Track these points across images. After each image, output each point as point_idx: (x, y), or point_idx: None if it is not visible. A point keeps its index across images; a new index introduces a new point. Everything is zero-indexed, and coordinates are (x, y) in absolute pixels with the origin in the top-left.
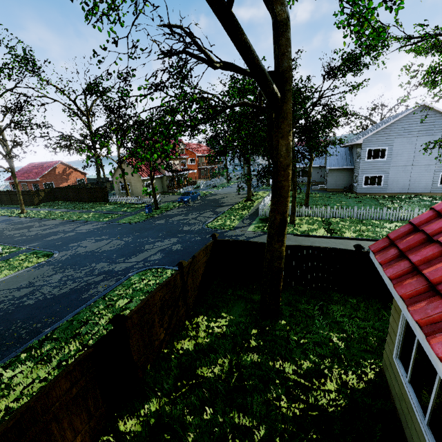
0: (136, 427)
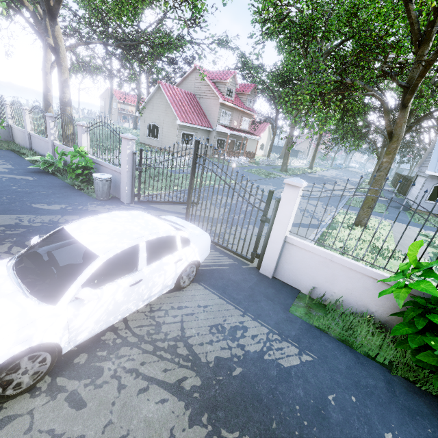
0: None
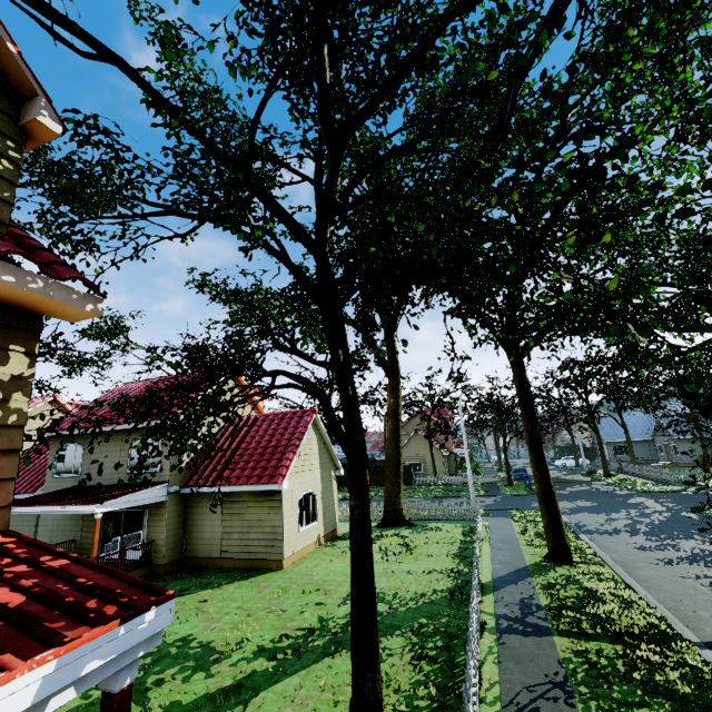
0: None
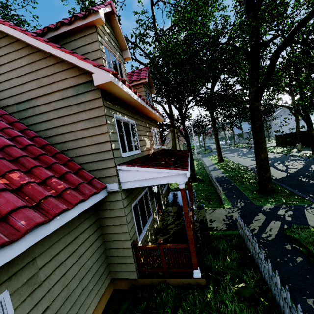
0: None
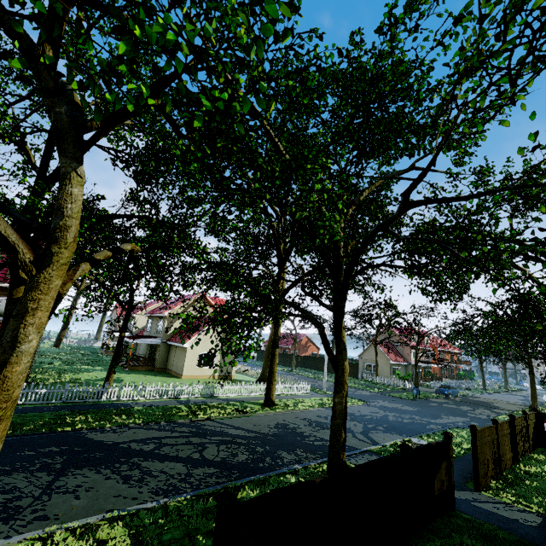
0: (532, 469)
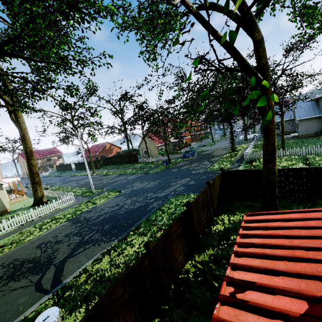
0: (205, 258)
